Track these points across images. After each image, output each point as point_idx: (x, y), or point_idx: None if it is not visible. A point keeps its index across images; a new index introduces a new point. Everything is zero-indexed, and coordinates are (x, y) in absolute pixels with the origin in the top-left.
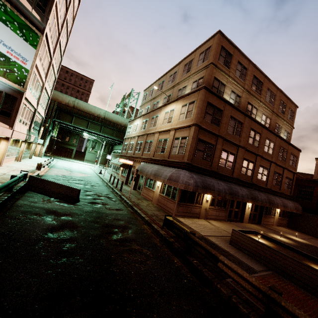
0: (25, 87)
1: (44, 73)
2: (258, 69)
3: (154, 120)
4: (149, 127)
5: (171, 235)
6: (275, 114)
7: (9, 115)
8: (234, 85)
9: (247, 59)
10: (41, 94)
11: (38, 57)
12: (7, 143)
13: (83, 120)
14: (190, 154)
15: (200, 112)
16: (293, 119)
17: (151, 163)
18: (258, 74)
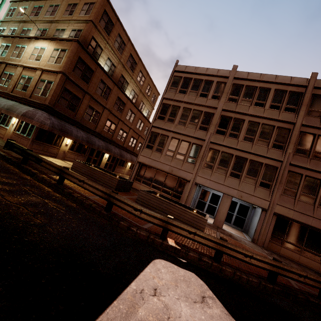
0: None
1: None
2: (135, 50)
3: (19, 50)
4: (11, 56)
5: (13, 156)
6: (142, 93)
7: None
8: (112, 54)
9: (127, 36)
10: None
11: None
12: None
13: None
14: (53, 99)
15: (70, 63)
16: (155, 102)
17: (7, 99)
18: (134, 54)
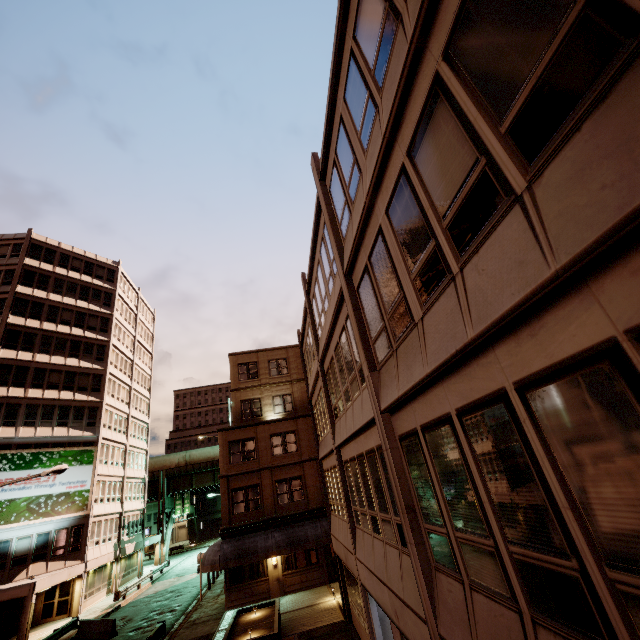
0: (89, 508)
1: (121, 465)
2: None
3: None
4: None
5: None
6: None
7: (79, 547)
8: (275, 388)
9: (281, 349)
10: (124, 489)
11: (100, 465)
12: (82, 581)
13: (206, 473)
14: (225, 516)
15: (222, 459)
16: None
17: None
18: None
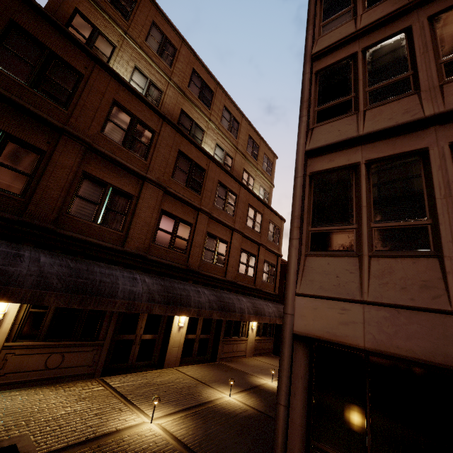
0: None
1: None
2: (201, 63)
3: None
4: None
5: None
6: (241, 153)
7: None
8: (144, 61)
9: (176, 32)
10: None
11: None
12: None
13: None
14: None
15: None
16: (272, 172)
17: None
18: (202, 73)
